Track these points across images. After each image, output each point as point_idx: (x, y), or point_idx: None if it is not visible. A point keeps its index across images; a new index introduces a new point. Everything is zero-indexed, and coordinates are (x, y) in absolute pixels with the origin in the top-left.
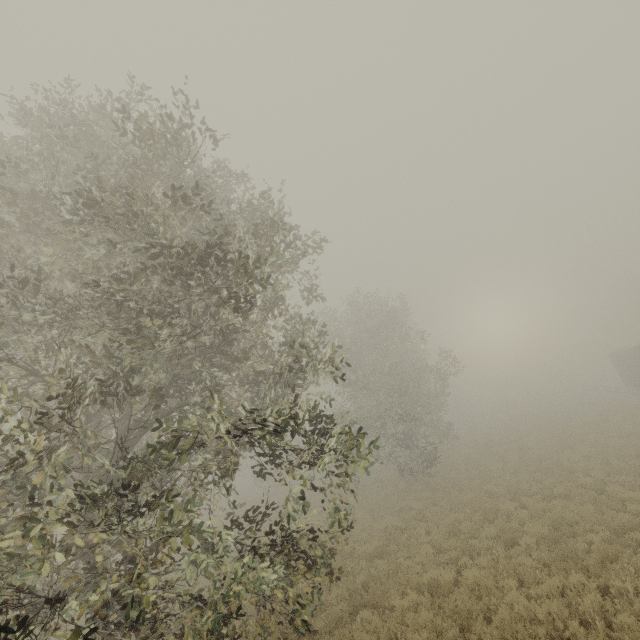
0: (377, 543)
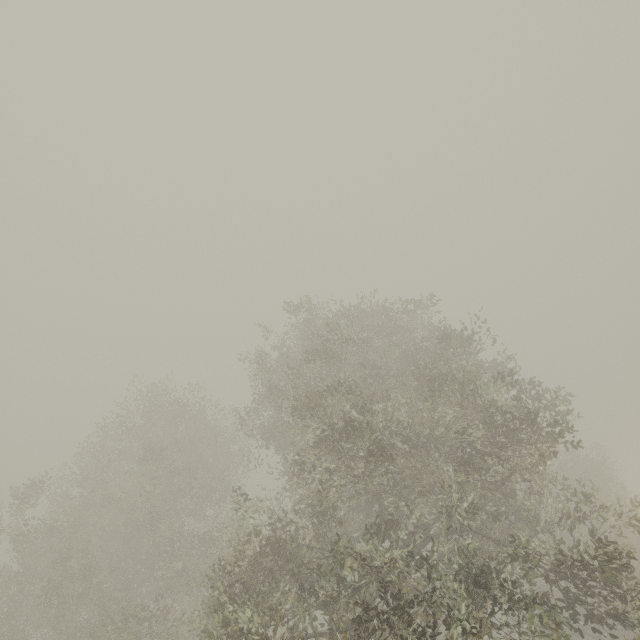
0: None
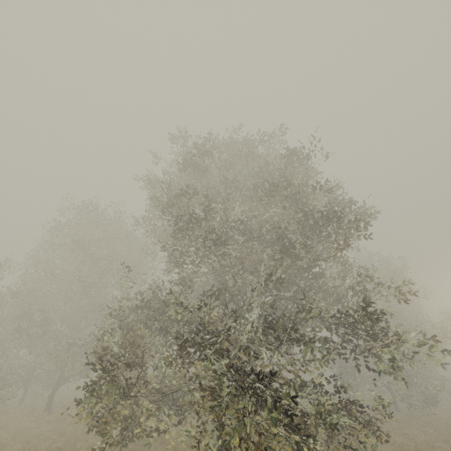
0: (391, 449)
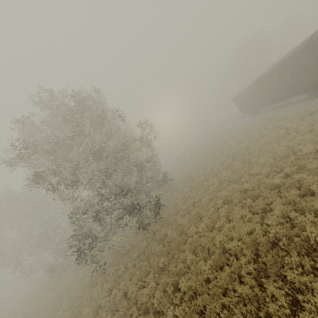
0: None
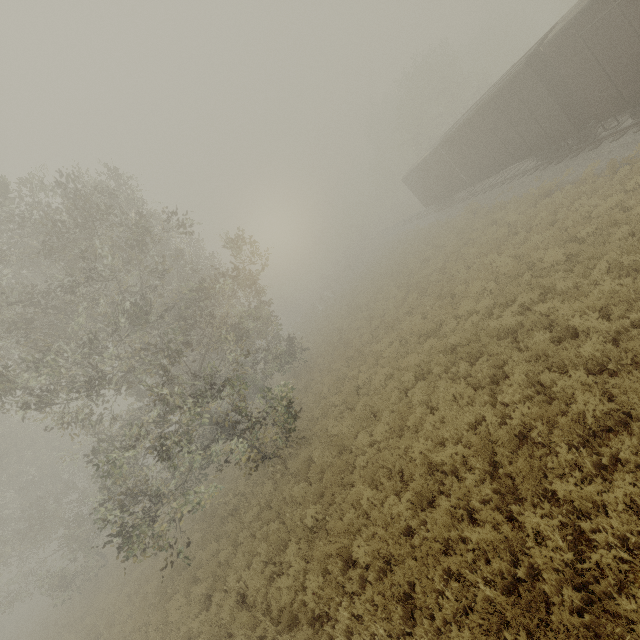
0: None
